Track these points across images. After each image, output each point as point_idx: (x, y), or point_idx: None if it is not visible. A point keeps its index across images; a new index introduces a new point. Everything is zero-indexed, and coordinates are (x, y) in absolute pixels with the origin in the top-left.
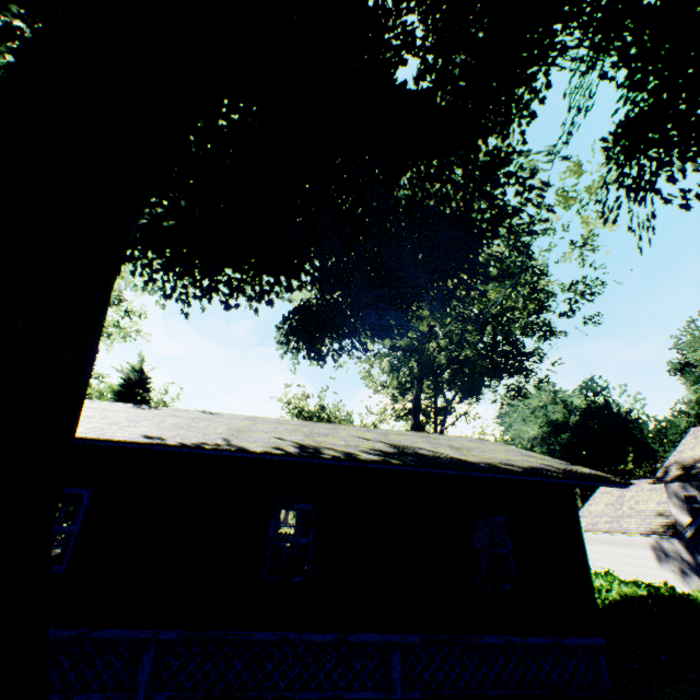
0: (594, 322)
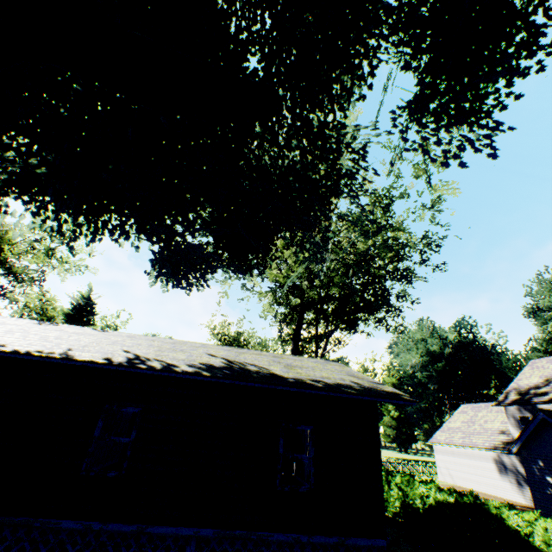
0: (441, 269)
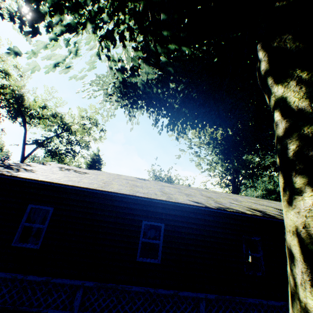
0: None
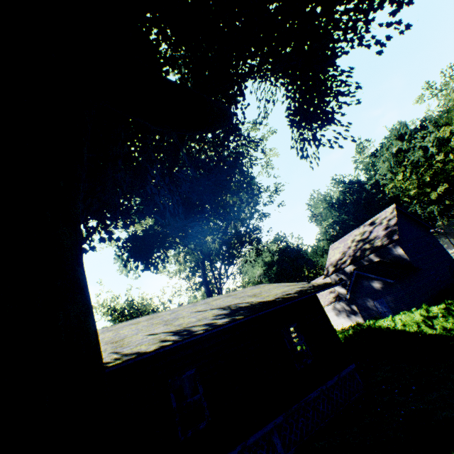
0: (282, 205)
